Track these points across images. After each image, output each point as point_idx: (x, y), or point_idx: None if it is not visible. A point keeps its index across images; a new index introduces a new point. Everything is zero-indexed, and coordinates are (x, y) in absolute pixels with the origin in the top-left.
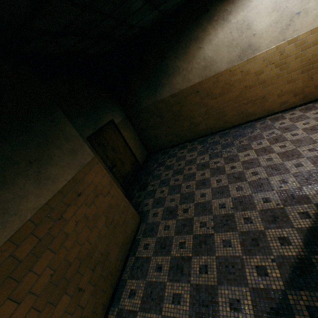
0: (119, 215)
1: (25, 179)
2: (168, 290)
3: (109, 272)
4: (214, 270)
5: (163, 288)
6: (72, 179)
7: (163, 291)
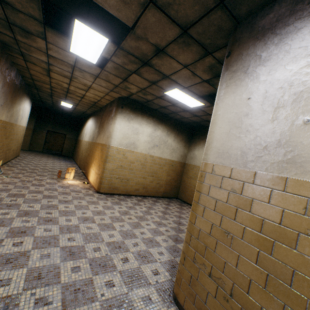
0: None
1: None
2: None
3: None
4: None
5: None
6: None
7: None
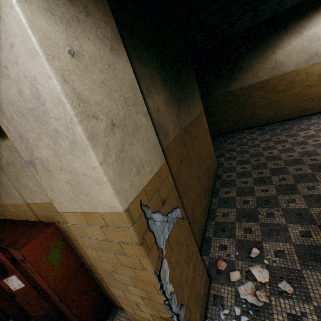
0: (212, 153)
1: (190, 100)
2: (256, 189)
3: (210, 179)
4: (291, 179)
5: (252, 188)
6: (199, 113)
7: (252, 189)
